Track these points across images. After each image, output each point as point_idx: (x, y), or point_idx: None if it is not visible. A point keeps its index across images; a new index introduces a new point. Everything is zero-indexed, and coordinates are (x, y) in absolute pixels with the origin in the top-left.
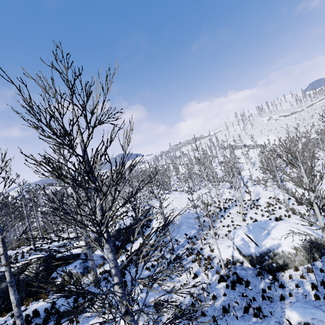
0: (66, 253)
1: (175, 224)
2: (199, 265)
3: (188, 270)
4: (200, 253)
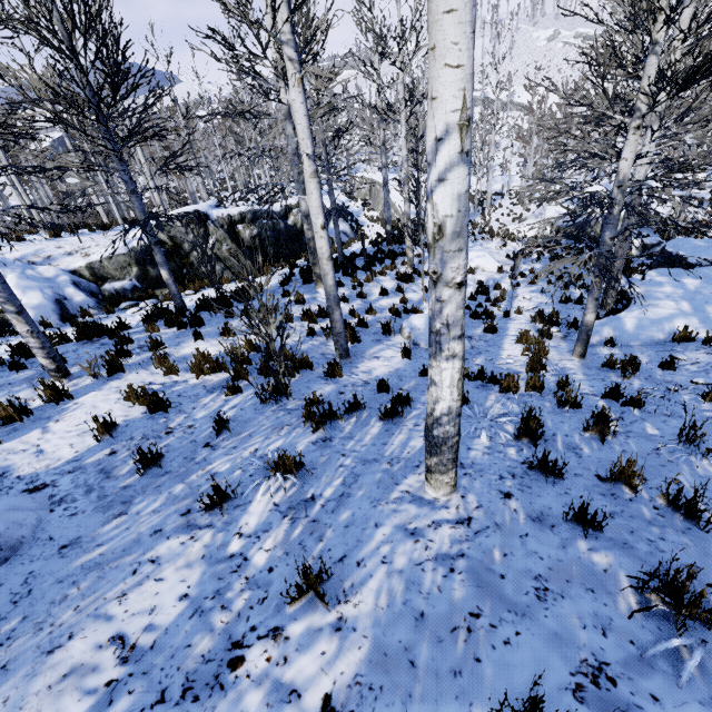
0: None
1: None
2: (504, 237)
3: (492, 242)
4: (494, 232)
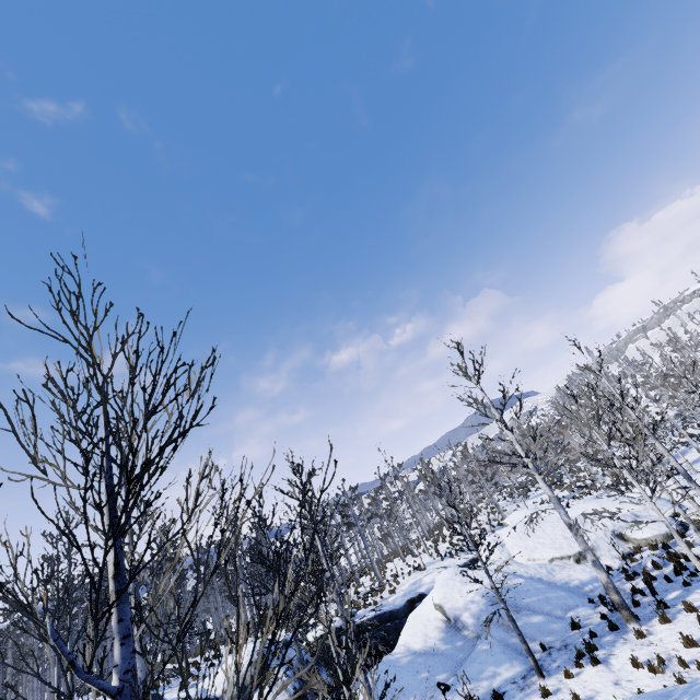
0: (191, 692)
1: (466, 631)
2: None
3: None
4: None
